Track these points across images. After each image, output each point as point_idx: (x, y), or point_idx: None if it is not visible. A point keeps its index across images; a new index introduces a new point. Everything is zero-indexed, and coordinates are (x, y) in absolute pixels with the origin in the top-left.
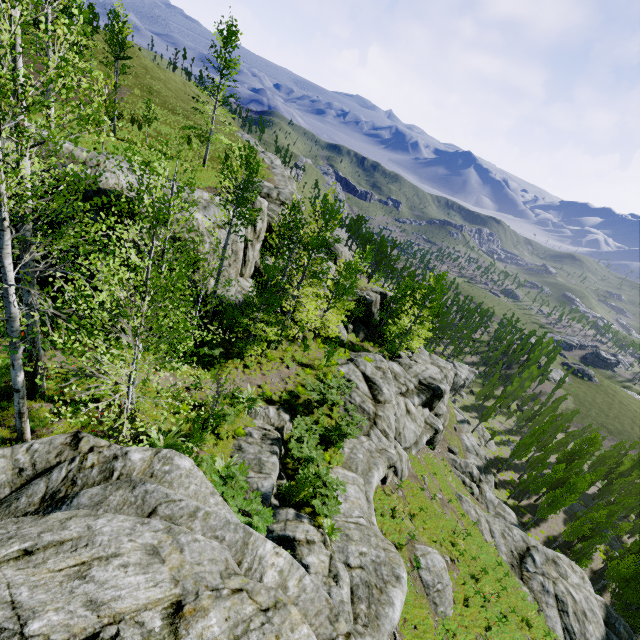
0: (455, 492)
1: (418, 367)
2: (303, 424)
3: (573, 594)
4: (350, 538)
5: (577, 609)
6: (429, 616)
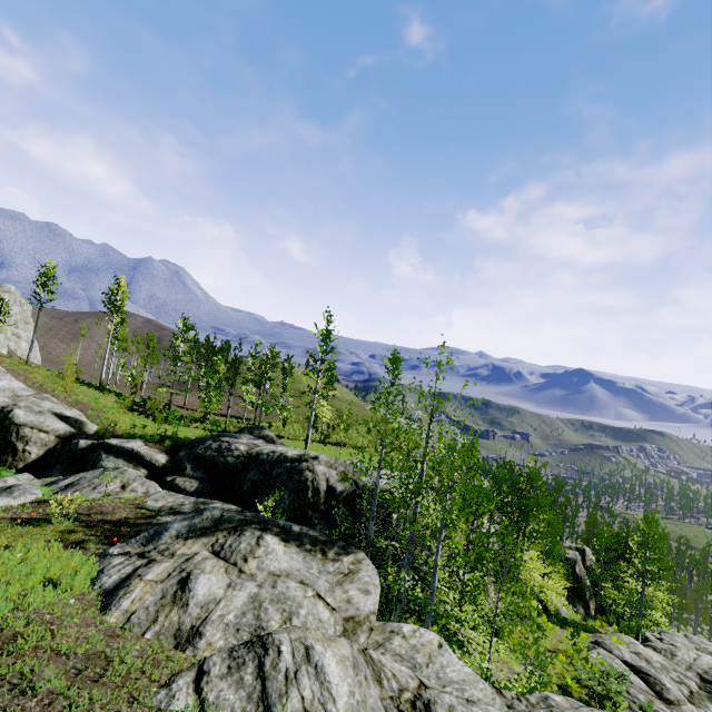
0: None
1: (684, 653)
2: None
3: None
4: None
5: None
6: None
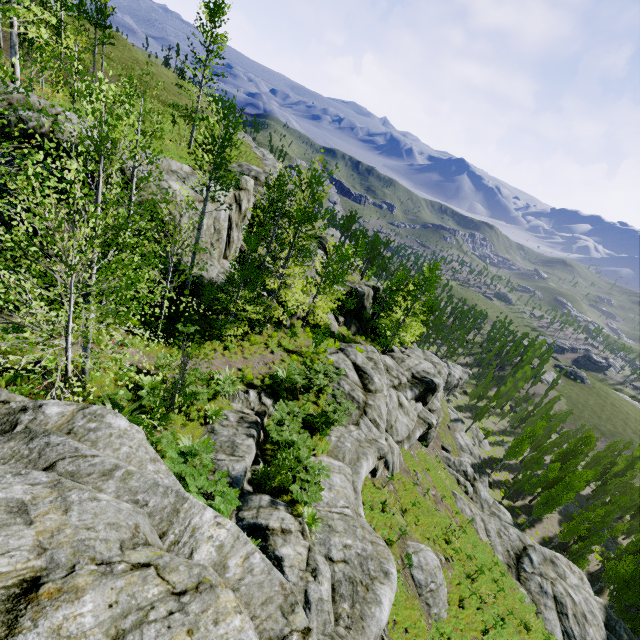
0: (449, 490)
1: (411, 361)
2: (284, 406)
3: (572, 595)
4: (333, 529)
5: (577, 611)
6: (421, 618)
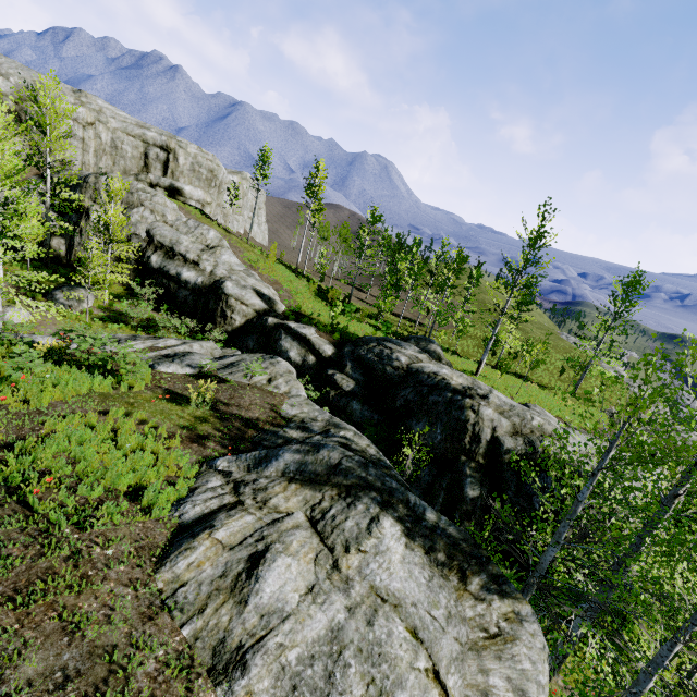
0: None
1: None
2: None
3: None
4: None
5: None
6: None
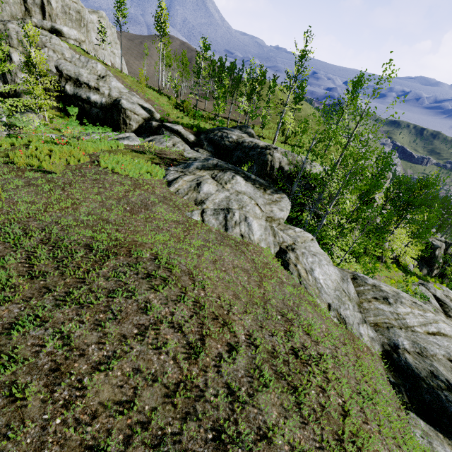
0: None
1: None
2: None
3: None
4: None
5: None
6: None
